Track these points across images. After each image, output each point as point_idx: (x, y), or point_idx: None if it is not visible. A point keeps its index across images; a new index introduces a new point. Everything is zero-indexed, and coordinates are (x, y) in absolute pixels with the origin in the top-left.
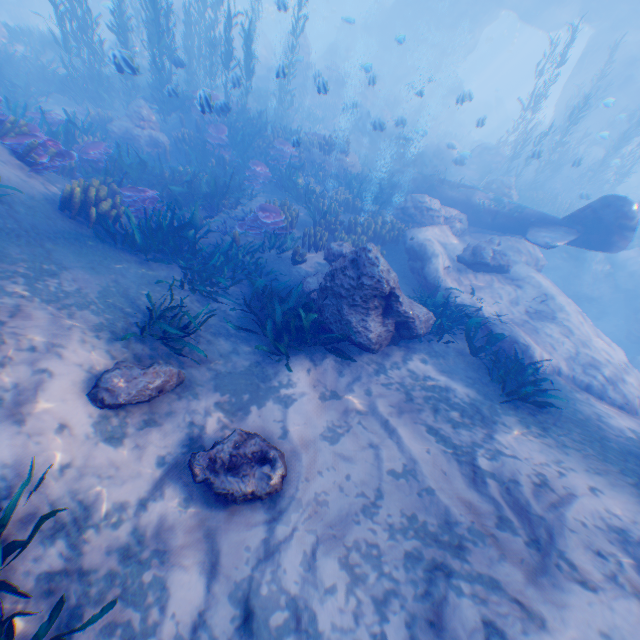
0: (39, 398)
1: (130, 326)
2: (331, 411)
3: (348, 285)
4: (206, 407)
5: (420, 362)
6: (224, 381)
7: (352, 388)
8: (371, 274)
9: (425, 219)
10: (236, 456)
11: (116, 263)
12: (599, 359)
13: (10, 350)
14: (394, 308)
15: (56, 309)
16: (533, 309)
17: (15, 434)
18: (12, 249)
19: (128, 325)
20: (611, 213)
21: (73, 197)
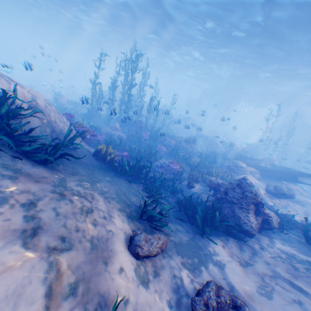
0: (111, 247)
1: (131, 211)
2: (252, 274)
3: (237, 196)
4: (178, 265)
5: (282, 245)
6: (180, 249)
7: (255, 259)
8: (250, 190)
9: (240, 171)
10: (220, 303)
11: (117, 180)
12: None
13: (96, 216)
14: (261, 210)
15: (104, 198)
16: None
17: (103, 270)
18: (80, 169)
19: (130, 211)
20: None
21: (101, 151)
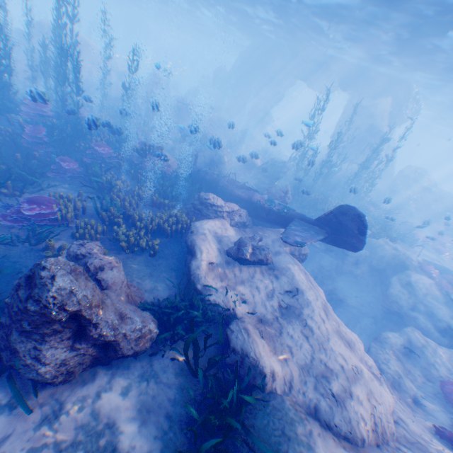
0: None
1: None
2: None
3: (18, 307)
4: None
5: (120, 394)
6: None
7: None
8: (39, 297)
9: (211, 213)
10: None
11: None
12: (333, 366)
13: None
14: (88, 330)
15: None
16: (285, 302)
17: None
18: None
19: None
20: (347, 218)
21: None
